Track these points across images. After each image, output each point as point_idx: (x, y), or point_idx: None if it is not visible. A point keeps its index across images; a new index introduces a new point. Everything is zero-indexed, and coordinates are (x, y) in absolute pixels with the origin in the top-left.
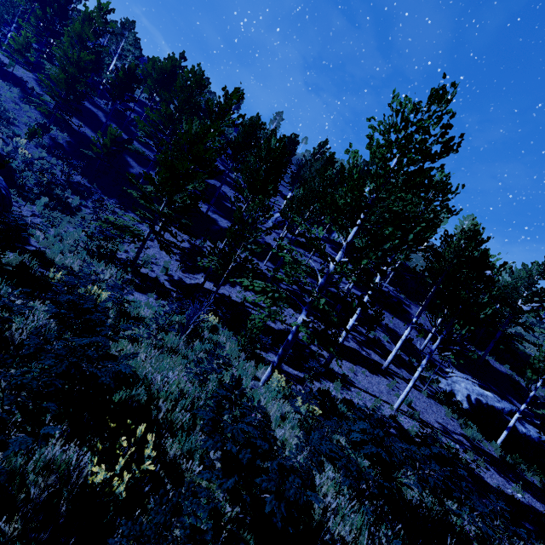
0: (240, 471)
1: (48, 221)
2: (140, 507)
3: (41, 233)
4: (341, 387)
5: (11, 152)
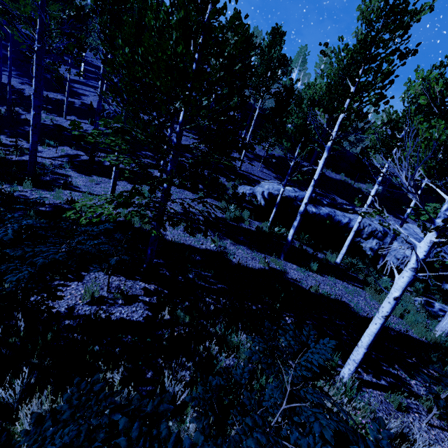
0: None
1: None
2: None
3: None
4: (34, 189)
5: None
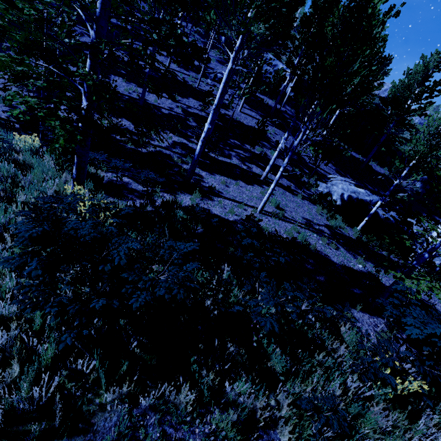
0: None
1: None
2: None
3: None
4: (201, 198)
5: None
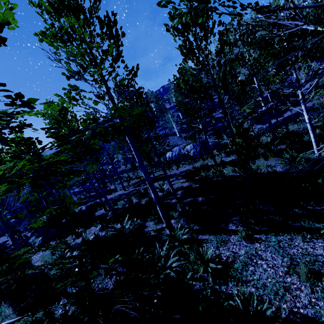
0: None
1: None
2: None
3: None
4: None
5: None
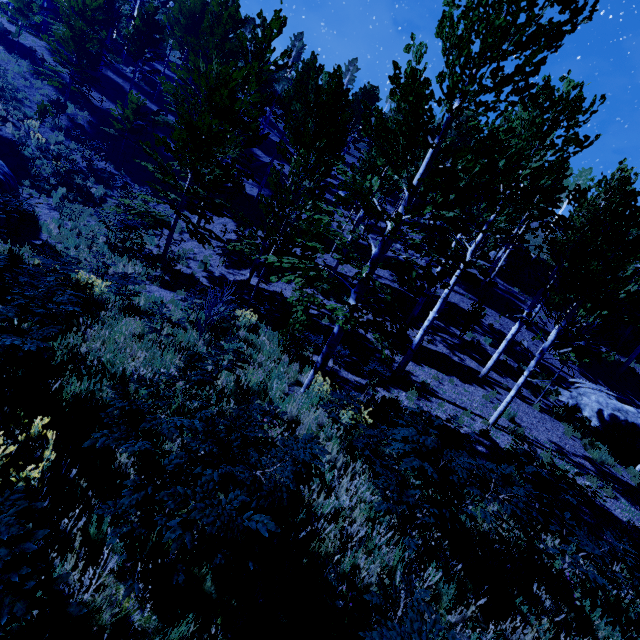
0: (184, 483)
1: (66, 215)
2: (50, 525)
3: (55, 227)
4: (417, 397)
5: (21, 136)
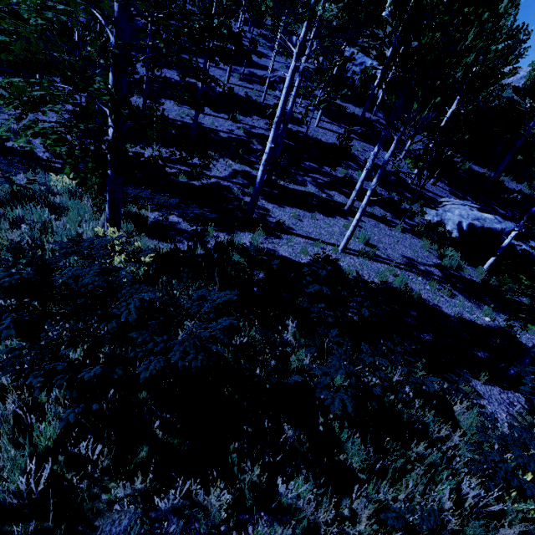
0: None
1: None
2: None
3: None
4: (265, 237)
5: None
